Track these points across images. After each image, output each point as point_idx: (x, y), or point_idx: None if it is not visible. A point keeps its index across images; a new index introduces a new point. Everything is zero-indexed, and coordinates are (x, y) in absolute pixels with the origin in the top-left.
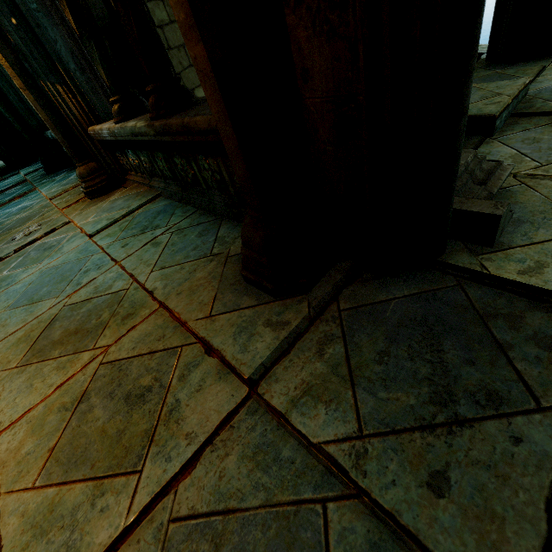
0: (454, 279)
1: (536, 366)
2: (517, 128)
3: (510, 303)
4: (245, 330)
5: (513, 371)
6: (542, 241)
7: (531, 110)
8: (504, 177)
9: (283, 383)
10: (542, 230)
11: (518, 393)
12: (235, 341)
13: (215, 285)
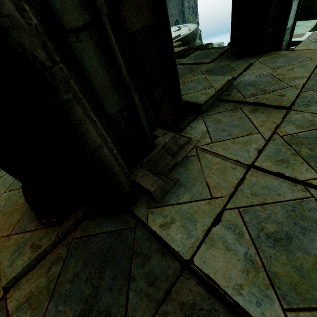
0: (135, 222)
1: (138, 296)
2: (216, 110)
3: (150, 245)
4: (19, 249)
5: (126, 298)
6: (182, 202)
7: (228, 98)
8: (189, 149)
9: (21, 291)
10: (186, 194)
11: (119, 316)
12: (10, 257)
13: (23, 210)
